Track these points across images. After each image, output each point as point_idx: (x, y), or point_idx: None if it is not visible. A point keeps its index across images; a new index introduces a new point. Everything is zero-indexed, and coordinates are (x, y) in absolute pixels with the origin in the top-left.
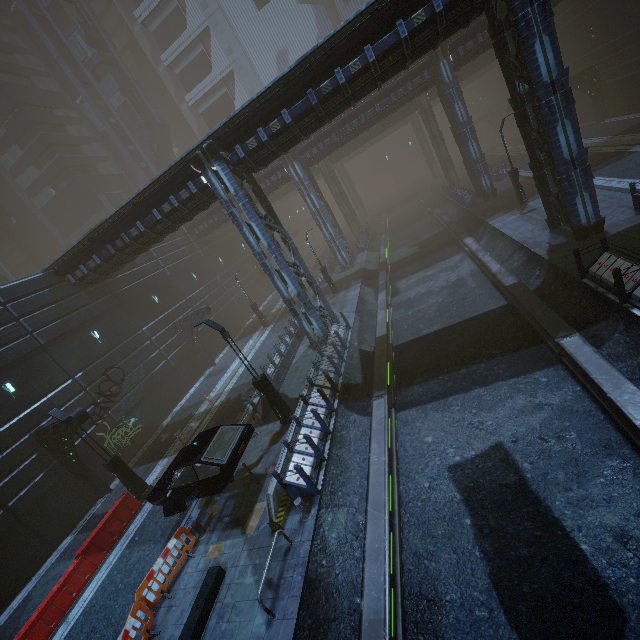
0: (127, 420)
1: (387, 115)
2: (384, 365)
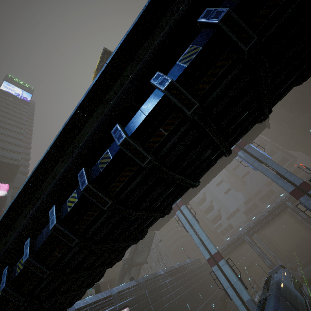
0: (231, 308)
1: (276, 219)
2: (303, 279)
